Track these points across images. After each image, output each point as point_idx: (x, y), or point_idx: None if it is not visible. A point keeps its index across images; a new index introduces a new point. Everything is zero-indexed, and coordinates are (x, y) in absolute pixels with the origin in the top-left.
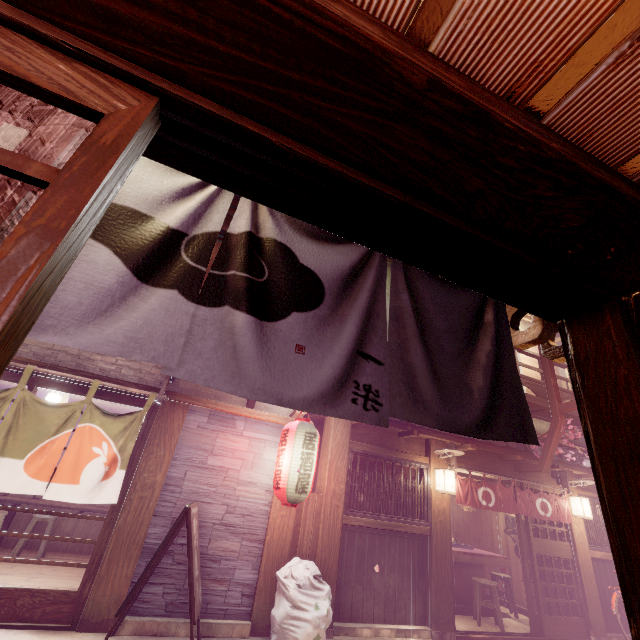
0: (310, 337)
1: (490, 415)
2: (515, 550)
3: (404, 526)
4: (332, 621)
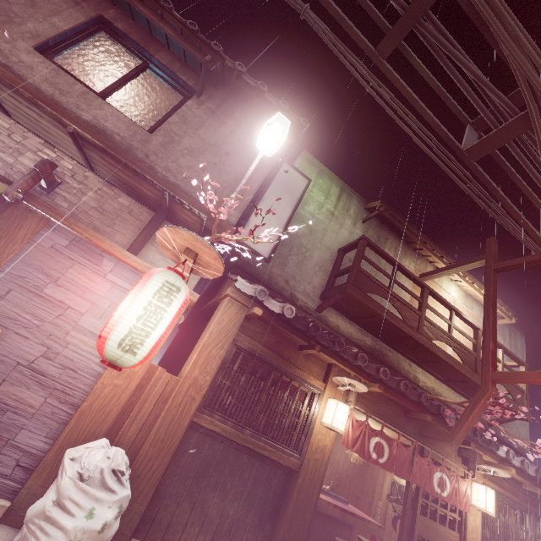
0: None
1: None
2: (393, 521)
3: (269, 450)
4: (129, 538)
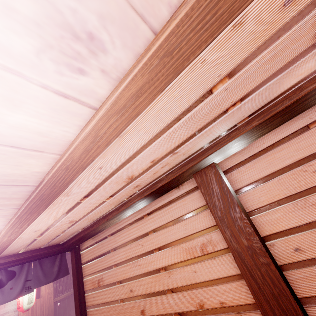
0: (14, 284)
1: (58, 274)
2: None
3: None
4: None
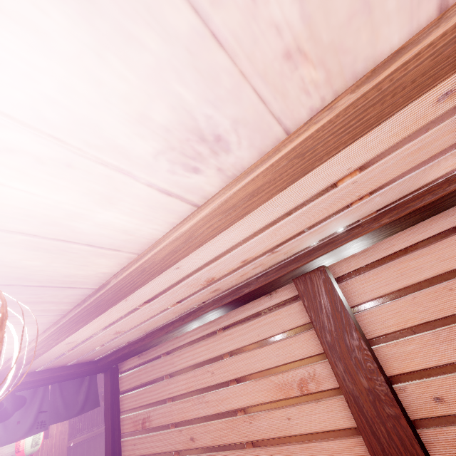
0: (22, 416)
1: (84, 406)
2: None
3: None
4: None
